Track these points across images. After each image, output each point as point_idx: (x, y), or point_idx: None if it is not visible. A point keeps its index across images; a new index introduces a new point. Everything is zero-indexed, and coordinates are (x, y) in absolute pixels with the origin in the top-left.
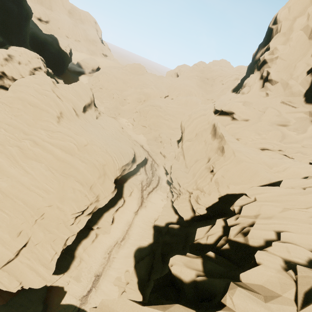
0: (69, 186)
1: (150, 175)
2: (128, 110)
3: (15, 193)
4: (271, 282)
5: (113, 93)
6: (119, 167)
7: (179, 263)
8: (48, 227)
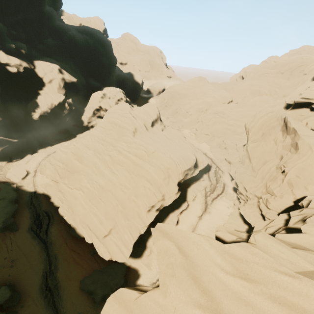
0: (141, 185)
1: (214, 182)
2: (190, 122)
3: (107, 188)
4: (311, 244)
5: (177, 108)
6: (181, 171)
7: (223, 230)
8: (127, 216)
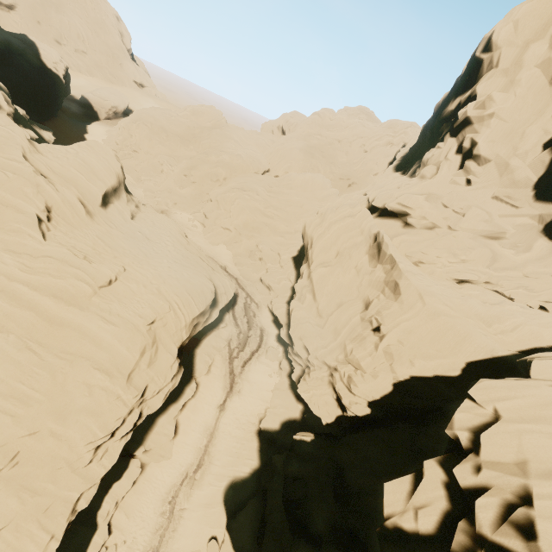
0: (78, 382)
1: (245, 327)
2: (193, 197)
3: None
4: None
5: (162, 162)
6: (186, 323)
7: None
8: (29, 483)
